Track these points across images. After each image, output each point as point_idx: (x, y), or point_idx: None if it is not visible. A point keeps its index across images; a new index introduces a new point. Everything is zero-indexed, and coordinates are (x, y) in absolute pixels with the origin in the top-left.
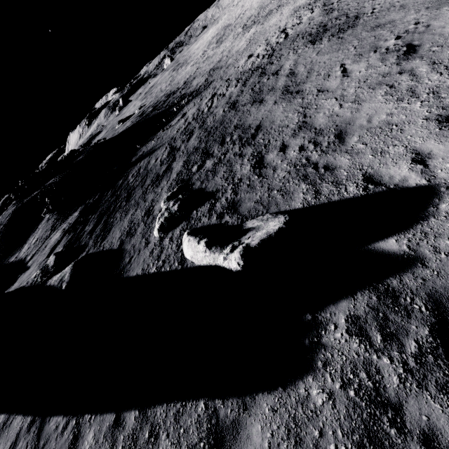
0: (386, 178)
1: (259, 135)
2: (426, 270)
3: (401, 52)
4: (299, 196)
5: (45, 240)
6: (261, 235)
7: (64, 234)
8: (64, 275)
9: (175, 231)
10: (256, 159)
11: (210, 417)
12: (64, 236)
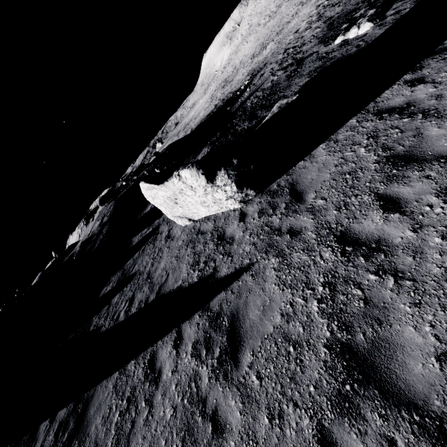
0: None
1: None
2: None
3: None
4: None
5: None
6: None
7: None
8: (279, 106)
9: (391, 9)
10: None
11: None
12: None
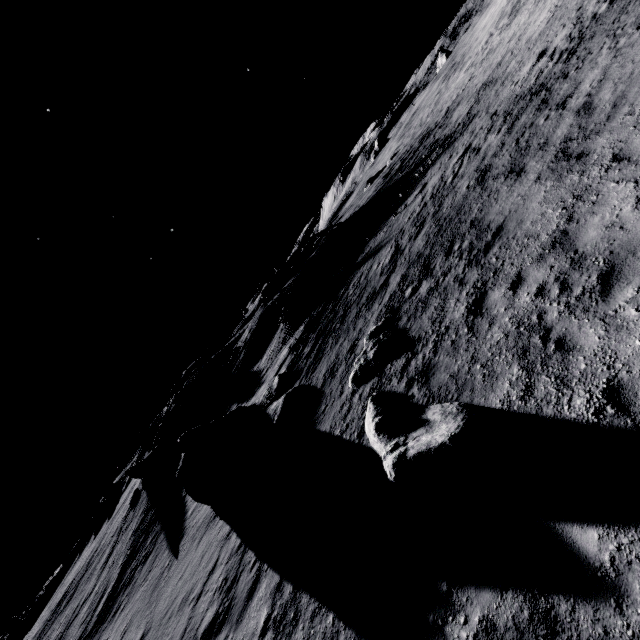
0: None
1: (495, 247)
2: (617, 618)
3: None
4: (503, 387)
5: (277, 353)
6: (422, 443)
7: (289, 352)
8: (277, 406)
9: (365, 386)
10: (476, 296)
11: (333, 636)
12: (289, 354)
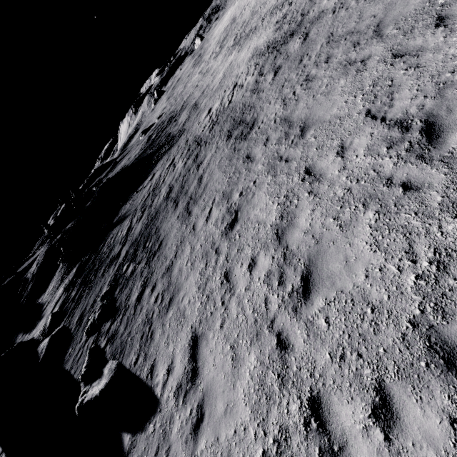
0: (156, 374)
1: (156, 256)
2: None
3: (230, 221)
4: (132, 355)
5: (56, 290)
6: (91, 393)
7: (63, 291)
8: (44, 346)
9: (91, 338)
10: (142, 288)
11: None
12: (63, 293)
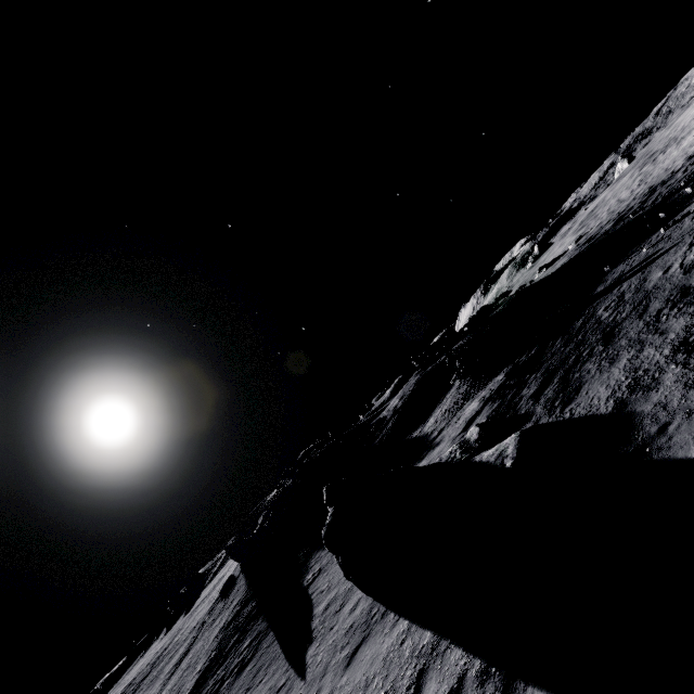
0: None
1: None
2: None
3: None
4: None
5: (455, 412)
6: None
7: (484, 403)
8: (503, 448)
9: None
10: None
11: None
12: (486, 404)
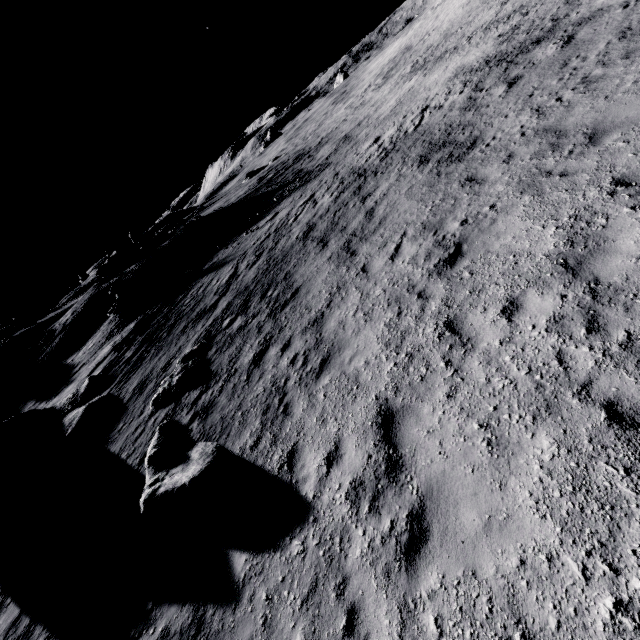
0: (300, 465)
1: (288, 306)
2: (231, 616)
3: (445, 256)
4: (246, 436)
5: (98, 349)
6: (172, 482)
7: (111, 350)
8: (76, 416)
9: (162, 411)
10: (263, 347)
11: None
12: (111, 353)
